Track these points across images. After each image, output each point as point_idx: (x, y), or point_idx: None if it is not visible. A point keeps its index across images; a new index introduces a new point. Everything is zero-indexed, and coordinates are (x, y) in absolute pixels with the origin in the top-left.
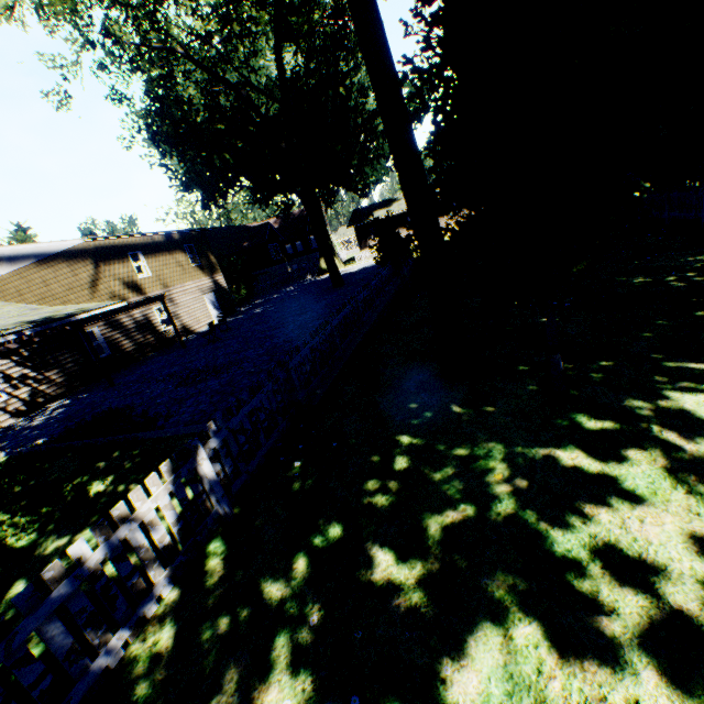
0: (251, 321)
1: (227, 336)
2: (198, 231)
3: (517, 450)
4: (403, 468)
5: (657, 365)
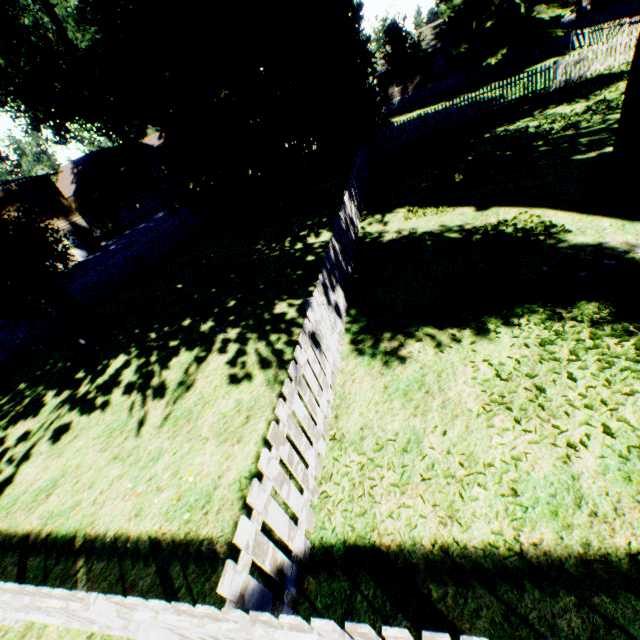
0: (95, 263)
1: (67, 281)
2: (42, 179)
3: (43, 391)
4: (2, 403)
5: (146, 334)
